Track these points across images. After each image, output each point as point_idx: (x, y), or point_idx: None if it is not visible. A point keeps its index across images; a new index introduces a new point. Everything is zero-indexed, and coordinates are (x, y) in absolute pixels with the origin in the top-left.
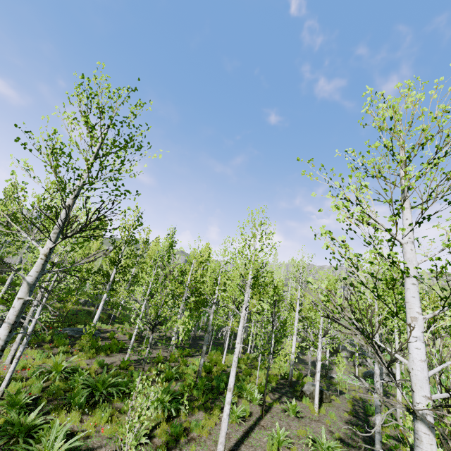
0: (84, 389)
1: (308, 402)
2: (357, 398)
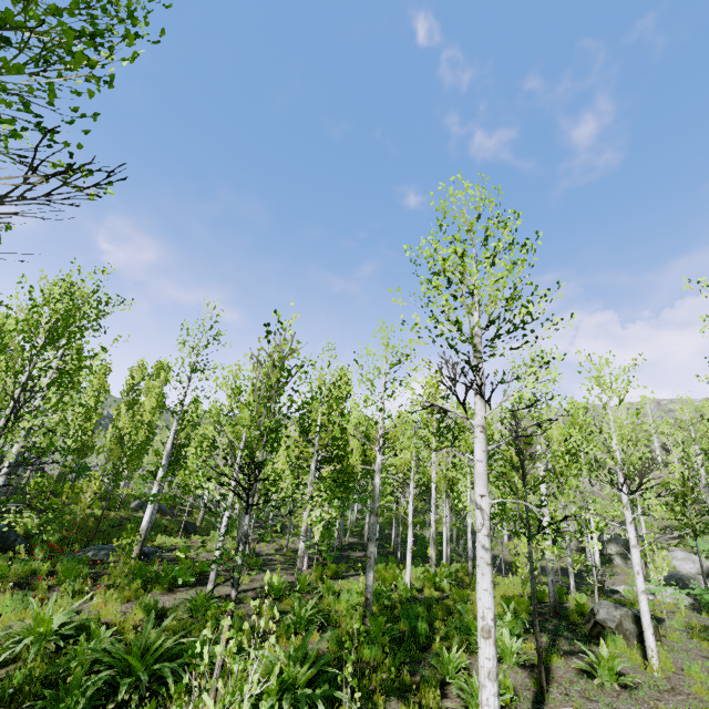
0: (98, 673)
1: (621, 647)
2: (696, 627)
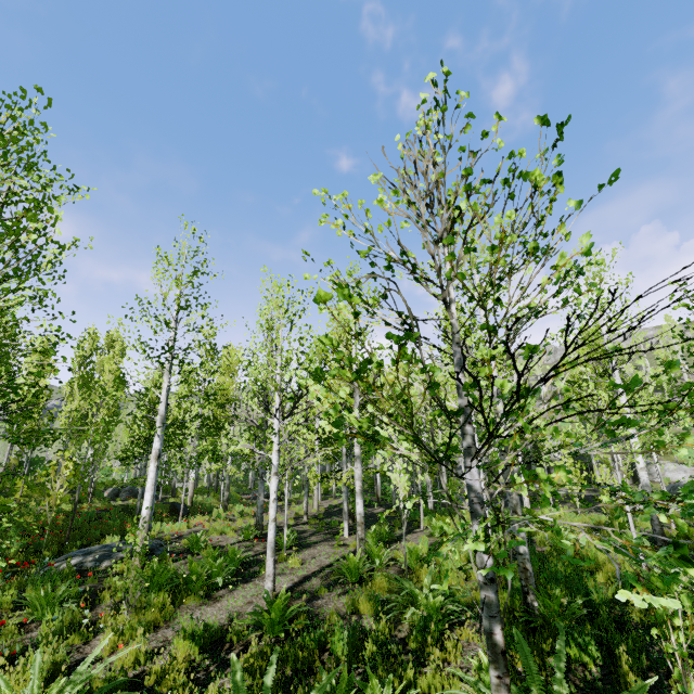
0: None
1: None
2: None
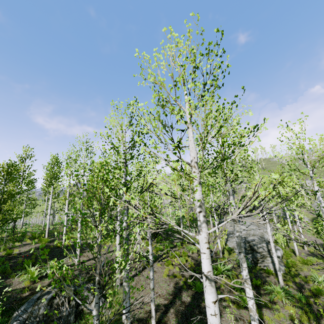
0: None
1: None
2: None
